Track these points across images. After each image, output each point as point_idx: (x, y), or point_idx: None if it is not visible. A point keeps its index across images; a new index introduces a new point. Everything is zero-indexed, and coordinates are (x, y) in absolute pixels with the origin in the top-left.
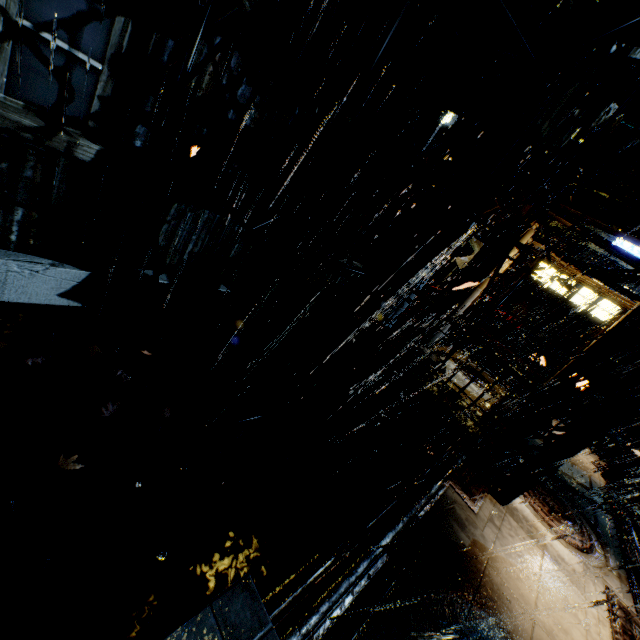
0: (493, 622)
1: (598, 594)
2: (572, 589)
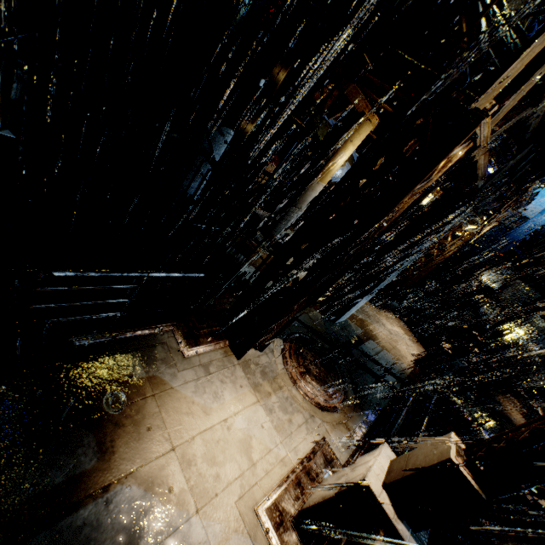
0: (95, 442)
1: (305, 442)
2: (269, 433)
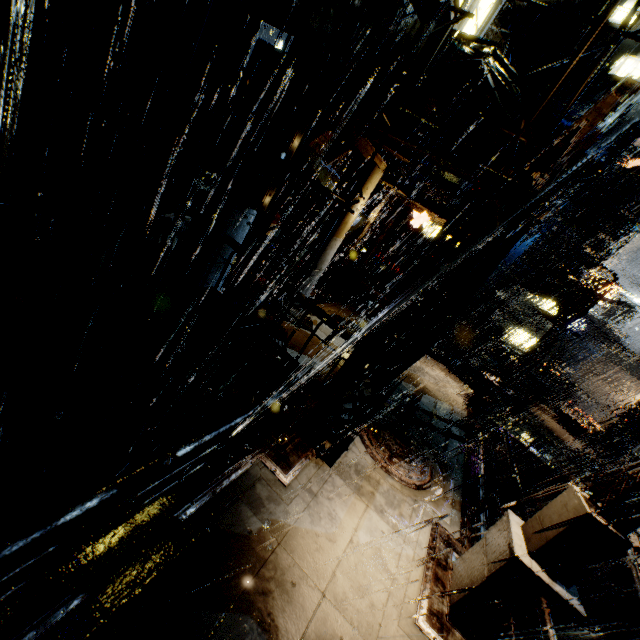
0: (255, 624)
1: (422, 531)
2: (391, 537)
